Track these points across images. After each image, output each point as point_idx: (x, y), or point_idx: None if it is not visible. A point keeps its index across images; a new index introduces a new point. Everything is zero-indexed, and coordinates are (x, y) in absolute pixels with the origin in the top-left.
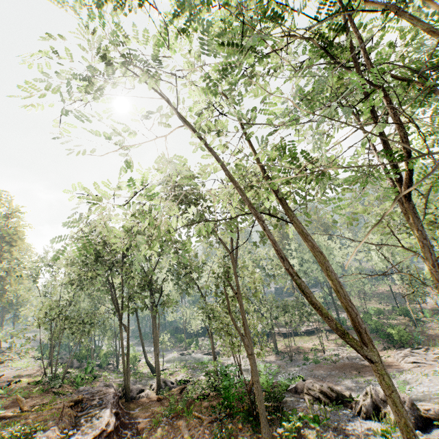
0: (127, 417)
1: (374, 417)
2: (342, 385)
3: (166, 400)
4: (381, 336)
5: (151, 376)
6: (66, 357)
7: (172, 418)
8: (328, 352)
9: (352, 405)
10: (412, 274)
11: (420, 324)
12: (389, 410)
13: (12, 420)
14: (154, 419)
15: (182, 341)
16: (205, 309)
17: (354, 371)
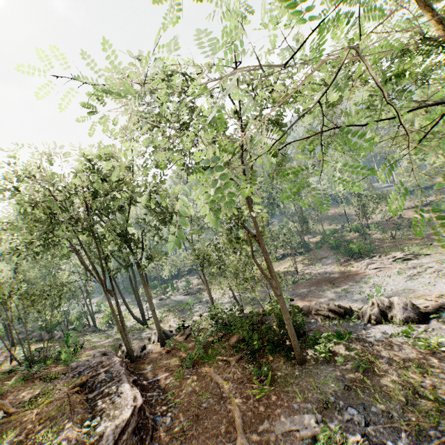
0: (142, 378)
1: (382, 321)
2: (324, 298)
3: (175, 350)
4: (342, 251)
5: (141, 328)
6: (30, 332)
7: (193, 367)
8: (300, 272)
9: (360, 316)
10: (369, 195)
11: (368, 237)
12: (395, 313)
13: (1, 430)
14: (176, 374)
15: (155, 287)
16: (197, 256)
17: (329, 284)
